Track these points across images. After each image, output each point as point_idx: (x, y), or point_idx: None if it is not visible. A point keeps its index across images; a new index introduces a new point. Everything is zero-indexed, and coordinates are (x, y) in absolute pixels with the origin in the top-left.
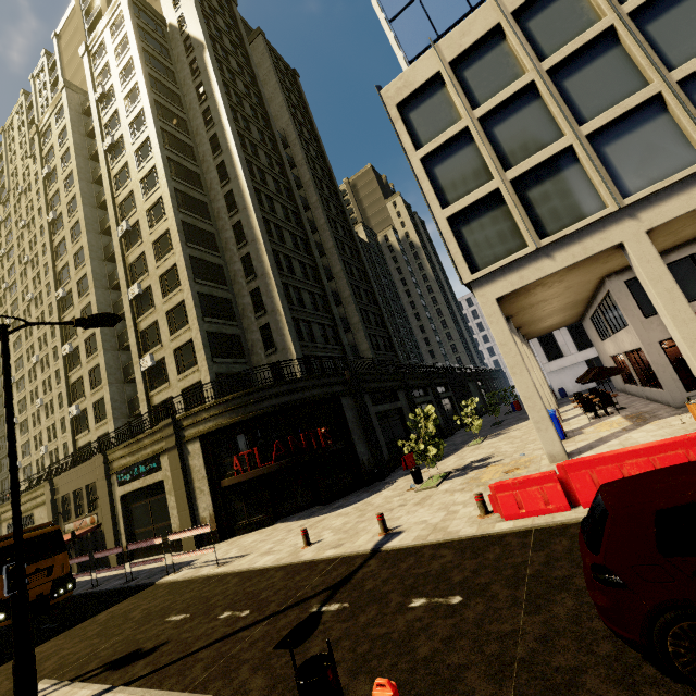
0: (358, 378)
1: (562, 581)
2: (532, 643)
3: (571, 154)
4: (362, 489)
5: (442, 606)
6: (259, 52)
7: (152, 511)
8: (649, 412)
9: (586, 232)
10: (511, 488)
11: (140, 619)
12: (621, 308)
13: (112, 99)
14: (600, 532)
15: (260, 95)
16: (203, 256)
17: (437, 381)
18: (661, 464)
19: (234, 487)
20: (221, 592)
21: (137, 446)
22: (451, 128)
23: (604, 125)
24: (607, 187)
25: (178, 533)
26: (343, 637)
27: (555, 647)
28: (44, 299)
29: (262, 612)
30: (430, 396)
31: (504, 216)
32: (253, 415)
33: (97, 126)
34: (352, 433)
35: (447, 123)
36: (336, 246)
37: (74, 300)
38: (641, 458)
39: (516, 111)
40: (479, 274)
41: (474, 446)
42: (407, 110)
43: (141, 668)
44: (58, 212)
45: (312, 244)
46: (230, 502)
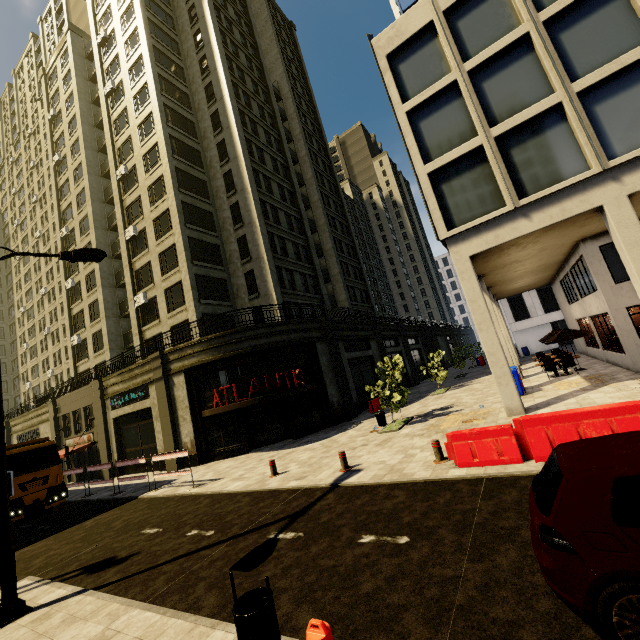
0: (333, 326)
1: (508, 531)
2: (472, 591)
3: (559, 112)
4: (330, 428)
5: (389, 544)
6: (257, 2)
7: (141, 434)
8: (608, 375)
9: (567, 193)
10: (467, 438)
11: (120, 529)
12: (592, 272)
13: (113, 43)
14: (552, 491)
15: (256, 45)
16: (195, 202)
17: (408, 333)
18: (618, 426)
19: (213, 418)
20: (192, 511)
21: (129, 375)
22: (440, 81)
23: (597, 82)
24: (593, 148)
25: (160, 455)
26: (293, 565)
27: (494, 598)
28: (50, 237)
29: (225, 534)
30: (400, 347)
31: (485, 174)
32: (234, 354)
33: (99, 70)
34: (325, 376)
35: (436, 76)
36: (321, 200)
37: (76, 239)
38: (598, 419)
39: (507, 65)
40: (455, 231)
41: (437, 395)
42: (397, 61)
43: (112, 574)
44: (62, 154)
45: (299, 196)
46: (209, 431)
